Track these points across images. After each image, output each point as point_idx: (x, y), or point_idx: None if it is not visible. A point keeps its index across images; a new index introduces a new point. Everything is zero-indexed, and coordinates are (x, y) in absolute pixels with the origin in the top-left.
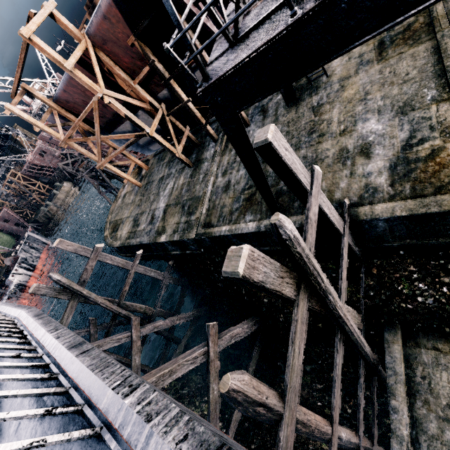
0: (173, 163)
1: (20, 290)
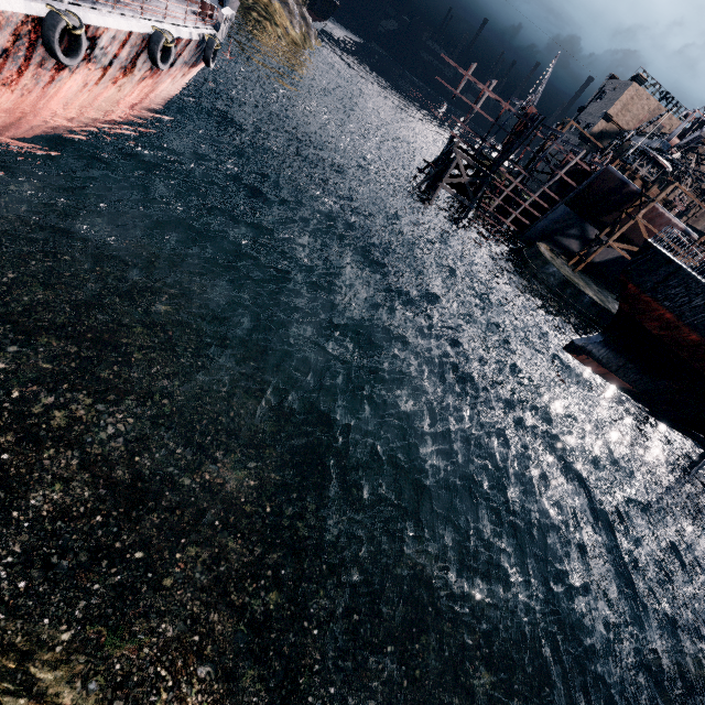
0: (602, 290)
1: (198, 56)
